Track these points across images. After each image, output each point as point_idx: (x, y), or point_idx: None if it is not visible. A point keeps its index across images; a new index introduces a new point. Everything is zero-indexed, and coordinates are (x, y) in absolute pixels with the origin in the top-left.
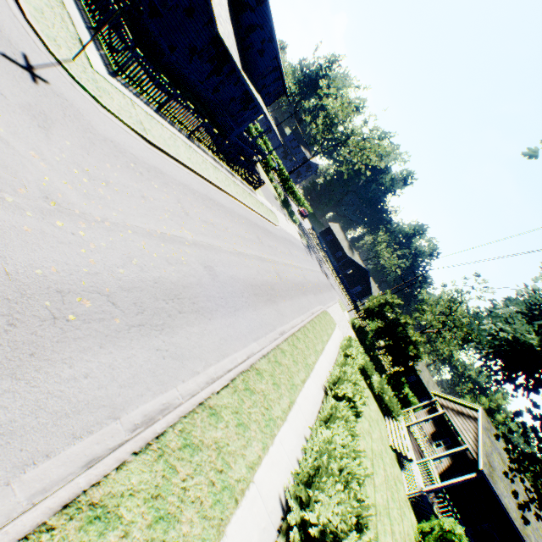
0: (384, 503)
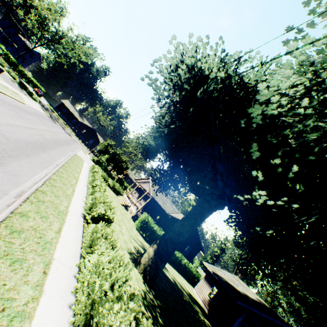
0: (122, 219)
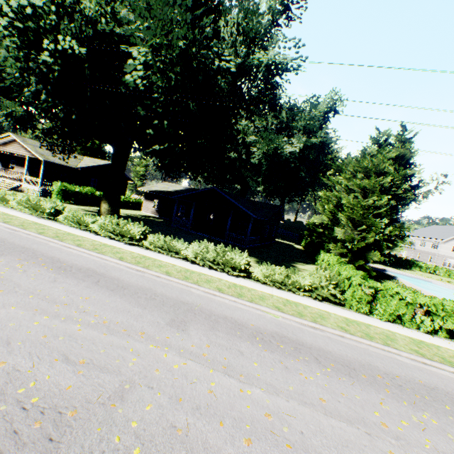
0: None
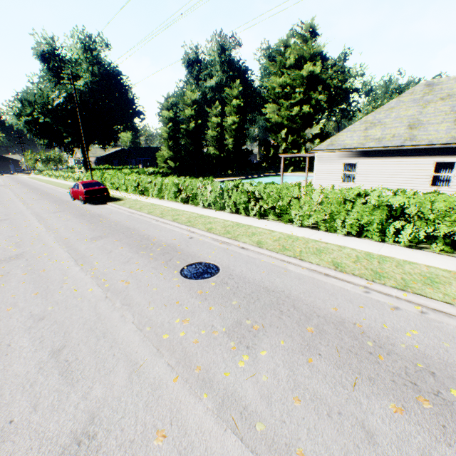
0: None
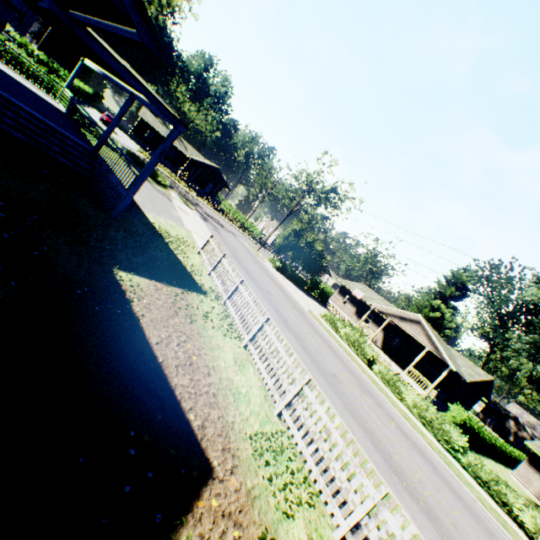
0: None
